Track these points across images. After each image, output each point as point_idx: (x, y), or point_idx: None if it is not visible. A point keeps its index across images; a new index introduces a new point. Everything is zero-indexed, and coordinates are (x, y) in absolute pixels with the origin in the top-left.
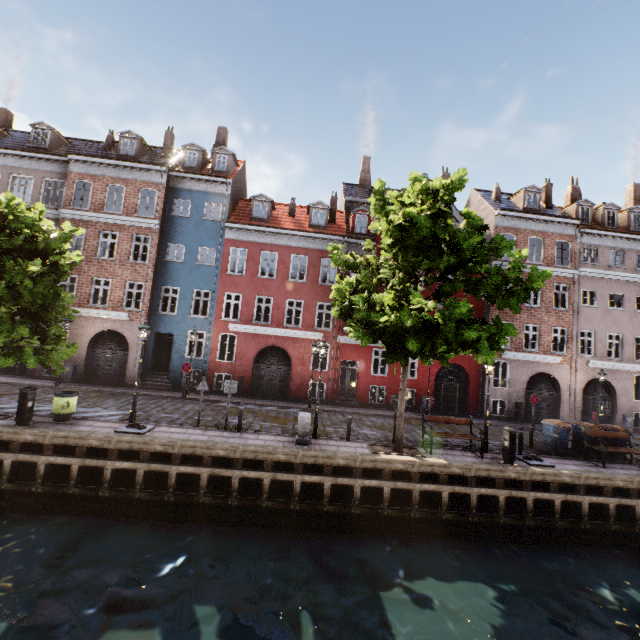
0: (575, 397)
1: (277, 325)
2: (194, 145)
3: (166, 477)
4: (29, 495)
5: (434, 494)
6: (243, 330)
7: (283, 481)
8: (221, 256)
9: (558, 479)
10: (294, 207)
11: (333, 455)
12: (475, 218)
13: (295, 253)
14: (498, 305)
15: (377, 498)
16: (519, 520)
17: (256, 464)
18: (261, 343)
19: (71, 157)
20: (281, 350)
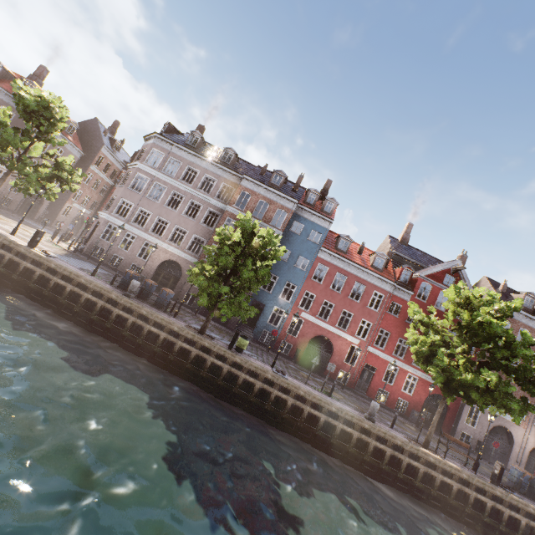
0: (523, 454)
1: (331, 324)
2: (316, 190)
3: (298, 411)
4: (225, 391)
5: (446, 485)
6: (309, 319)
7: (361, 440)
8: (311, 266)
9: (526, 508)
10: (363, 248)
11: (395, 436)
12: (528, 336)
13: (358, 281)
14: (522, 387)
15: (411, 473)
16: (496, 524)
17: (349, 423)
18: (317, 331)
19: (245, 177)
20: (328, 341)
